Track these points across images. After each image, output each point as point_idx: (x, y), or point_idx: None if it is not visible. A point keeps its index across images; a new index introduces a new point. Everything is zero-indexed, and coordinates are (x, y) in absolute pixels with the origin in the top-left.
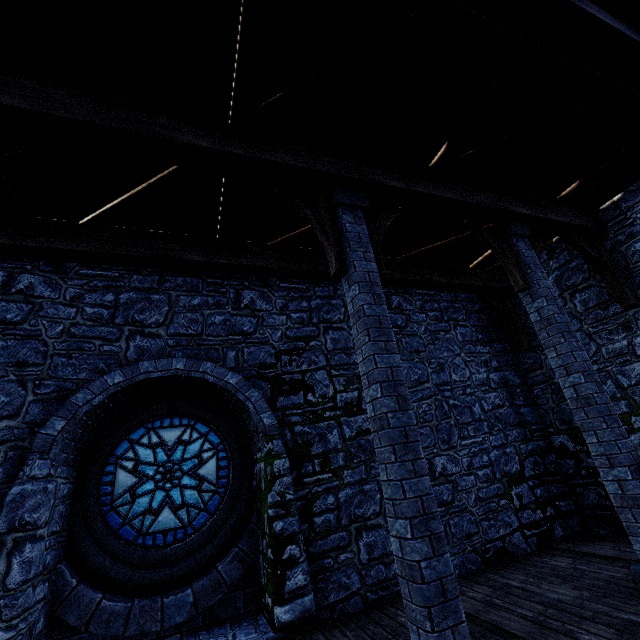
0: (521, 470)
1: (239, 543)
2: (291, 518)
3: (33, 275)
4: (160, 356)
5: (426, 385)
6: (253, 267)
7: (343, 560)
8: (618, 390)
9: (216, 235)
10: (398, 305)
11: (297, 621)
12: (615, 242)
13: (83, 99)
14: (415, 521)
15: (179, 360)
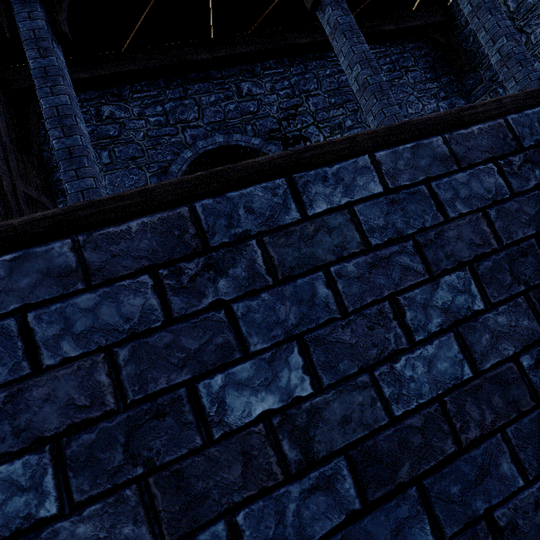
0: None
1: None
2: None
3: (109, 106)
4: (206, 138)
5: None
6: (244, 54)
7: None
8: None
9: (211, 35)
10: None
11: None
12: None
13: None
14: None
15: (219, 137)
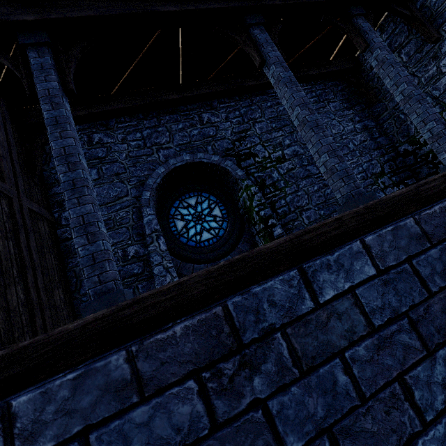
0: (382, 170)
1: (243, 236)
2: (267, 209)
3: (98, 133)
4: (176, 157)
5: None
6: (205, 94)
7: (296, 224)
8: (433, 101)
9: (179, 81)
10: None
11: None
12: (422, 1)
13: (112, 3)
14: (329, 152)
15: (186, 155)
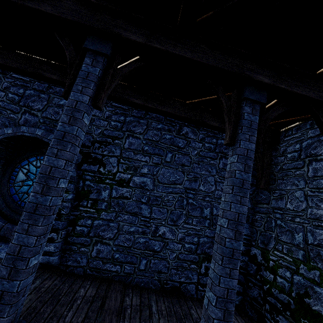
0: None
1: None
2: (59, 222)
3: None
4: (34, 126)
5: (178, 186)
6: None
7: (82, 250)
8: (303, 242)
9: None
10: (185, 133)
11: (46, 264)
12: None
13: None
14: (8, 256)
15: (40, 130)
